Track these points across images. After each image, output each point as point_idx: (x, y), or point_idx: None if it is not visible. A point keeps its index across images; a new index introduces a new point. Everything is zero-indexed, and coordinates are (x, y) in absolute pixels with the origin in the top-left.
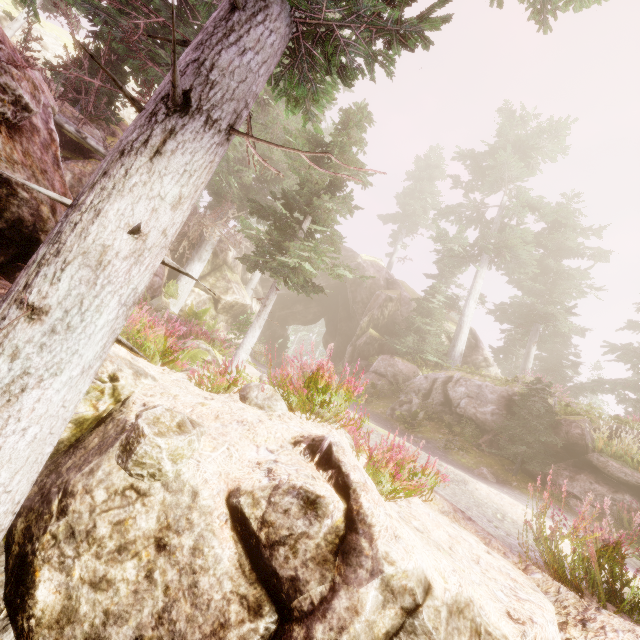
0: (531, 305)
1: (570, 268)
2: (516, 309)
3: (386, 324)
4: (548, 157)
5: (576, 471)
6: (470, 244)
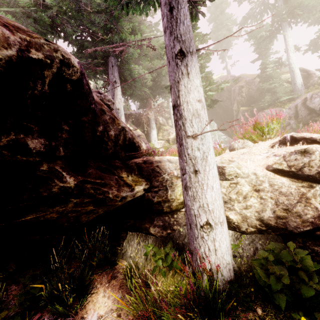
0: None
1: None
2: None
3: (247, 100)
4: None
5: None
6: (270, 25)
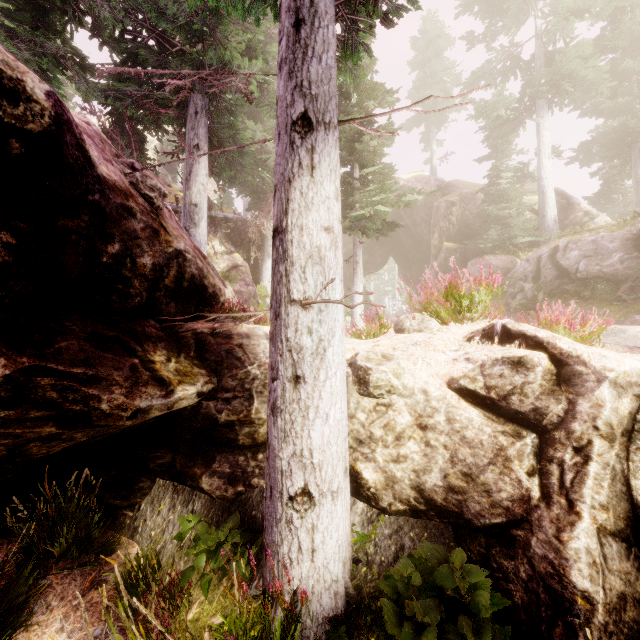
0: (620, 127)
1: None
2: (602, 141)
3: (458, 230)
4: None
5: None
6: (517, 99)
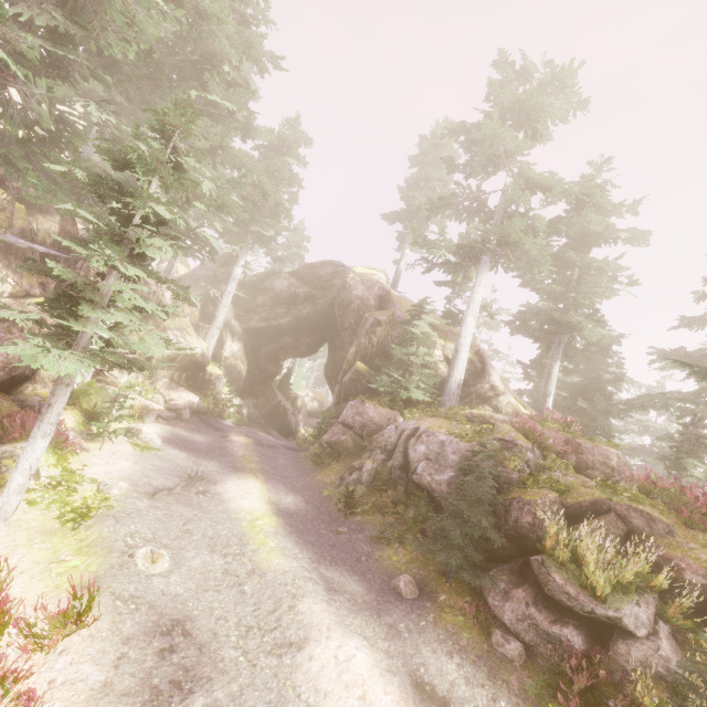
0: (551, 312)
1: (595, 260)
2: (533, 319)
3: (376, 354)
4: (558, 118)
5: (516, 582)
6: (463, 245)
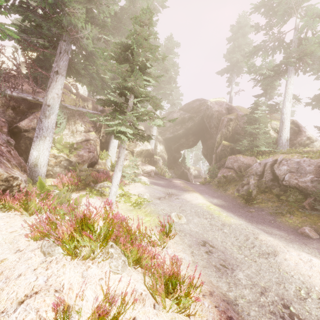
0: None
1: None
2: None
3: (232, 135)
4: None
5: None
6: (276, 65)
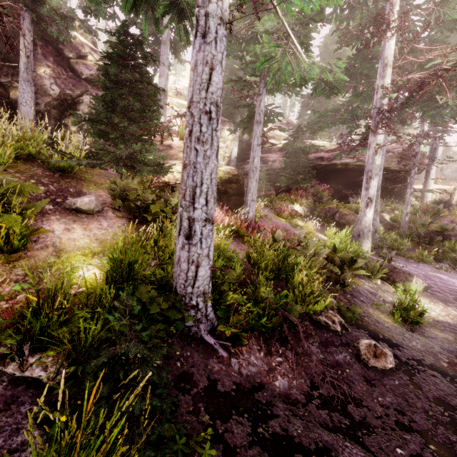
0: None
1: None
2: None
3: None
4: None
5: None
6: None
